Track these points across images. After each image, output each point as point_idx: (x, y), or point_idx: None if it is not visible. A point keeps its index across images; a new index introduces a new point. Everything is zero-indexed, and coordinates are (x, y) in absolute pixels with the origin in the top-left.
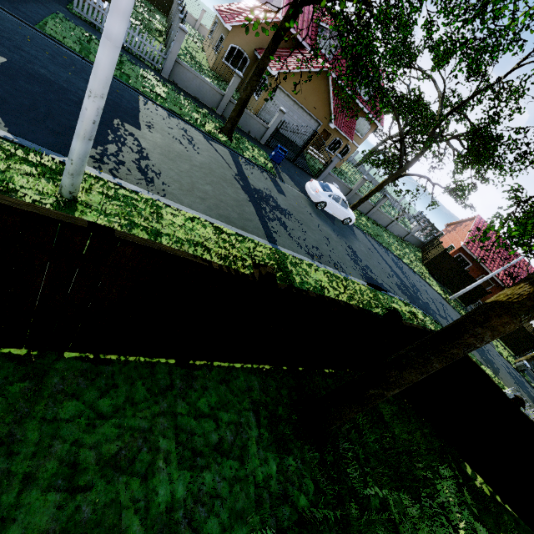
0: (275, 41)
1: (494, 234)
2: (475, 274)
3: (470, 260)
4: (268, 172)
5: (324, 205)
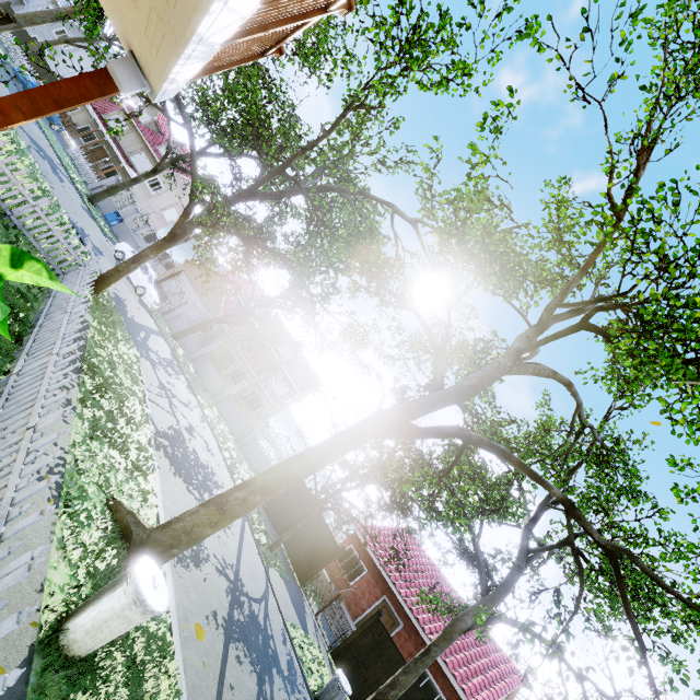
0: (151, 171)
1: (426, 558)
2: (371, 593)
3: (365, 561)
4: (96, 220)
5: (123, 257)
